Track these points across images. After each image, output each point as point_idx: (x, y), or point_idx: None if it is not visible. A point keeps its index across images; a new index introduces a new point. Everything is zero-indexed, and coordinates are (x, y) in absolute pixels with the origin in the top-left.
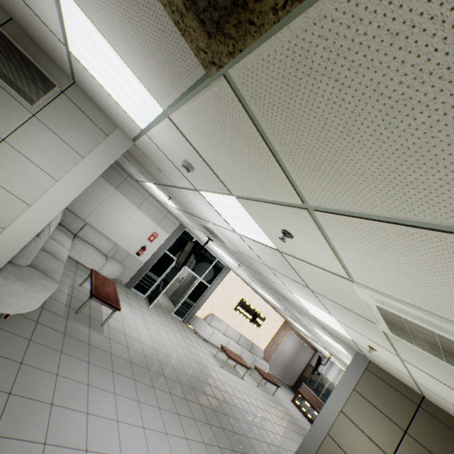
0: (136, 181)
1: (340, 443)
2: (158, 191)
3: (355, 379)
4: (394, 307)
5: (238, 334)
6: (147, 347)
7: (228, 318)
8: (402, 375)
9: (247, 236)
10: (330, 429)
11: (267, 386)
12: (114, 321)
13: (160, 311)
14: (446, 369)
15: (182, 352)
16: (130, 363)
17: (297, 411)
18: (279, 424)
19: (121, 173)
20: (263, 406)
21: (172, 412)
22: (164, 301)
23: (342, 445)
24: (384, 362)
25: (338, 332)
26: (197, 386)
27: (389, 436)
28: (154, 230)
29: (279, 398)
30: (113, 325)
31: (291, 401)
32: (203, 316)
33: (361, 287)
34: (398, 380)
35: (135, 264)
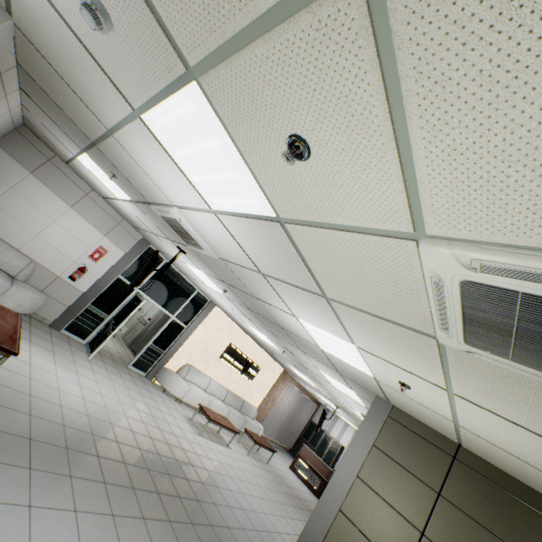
0: (69, 166)
1: (356, 521)
2: (96, 169)
3: (374, 432)
4: (509, 270)
5: (225, 390)
6: (73, 413)
7: (211, 370)
8: (438, 419)
9: (228, 210)
10: (344, 503)
11: (261, 452)
12: (11, 376)
13: (109, 363)
14: (540, 398)
15: (138, 418)
16: (29, 441)
17: (296, 479)
18: (274, 500)
19: (42, 149)
20: (254, 479)
21: (101, 514)
22: (119, 349)
23: (359, 523)
24: (415, 405)
25: (355, 370)
26: (156, 466)
27: (419, 503)
28: (101, 244)
29: (275, 466)
30: (6, 381)
31: (290, 468)
32: (176, 368)
33: (438, 245)
34: (428, 427)
35: (68, 293)
